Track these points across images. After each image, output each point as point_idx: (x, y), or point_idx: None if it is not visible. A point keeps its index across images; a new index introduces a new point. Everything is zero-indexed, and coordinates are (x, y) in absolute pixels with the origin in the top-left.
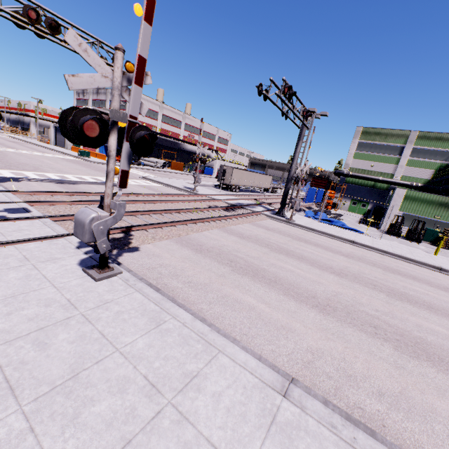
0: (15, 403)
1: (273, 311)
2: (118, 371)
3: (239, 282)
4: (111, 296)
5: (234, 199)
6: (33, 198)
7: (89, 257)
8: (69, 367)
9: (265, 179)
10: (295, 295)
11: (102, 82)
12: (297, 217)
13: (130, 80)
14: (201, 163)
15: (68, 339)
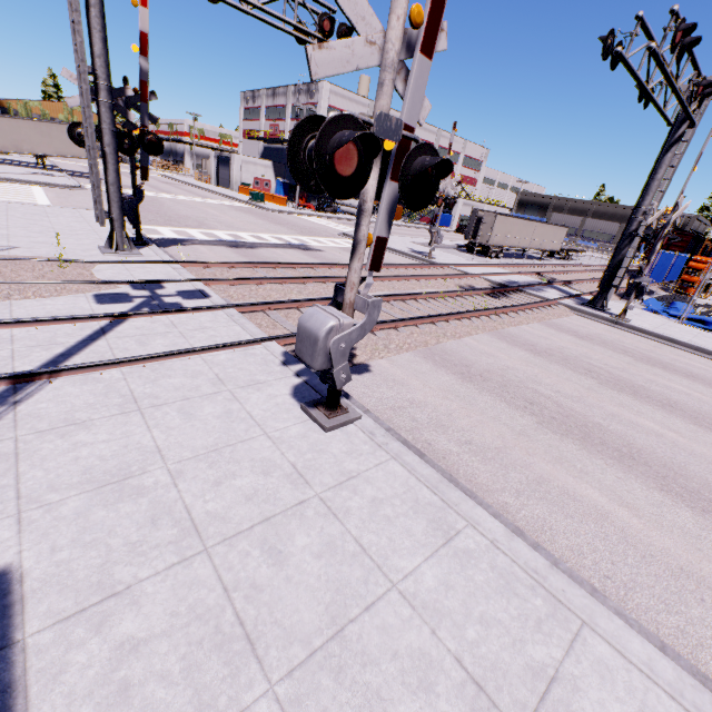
0: (260, 675)
1: (650, 527)
2: (406, 636)
3: (559, 451)
4: (354, 464)
5: (501, 274)
6: (207, 274)
7: (304, 383)
8: (326, 612)
9: (553, 233)
10: (685, 494)
11: (363, 56)
12: (630, 311)
13: (410, 45)
14: (445, 207)
15: (310, 549)
